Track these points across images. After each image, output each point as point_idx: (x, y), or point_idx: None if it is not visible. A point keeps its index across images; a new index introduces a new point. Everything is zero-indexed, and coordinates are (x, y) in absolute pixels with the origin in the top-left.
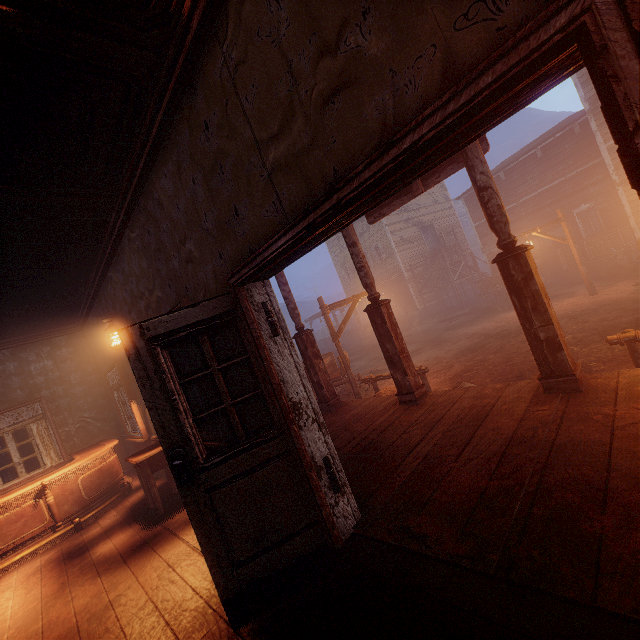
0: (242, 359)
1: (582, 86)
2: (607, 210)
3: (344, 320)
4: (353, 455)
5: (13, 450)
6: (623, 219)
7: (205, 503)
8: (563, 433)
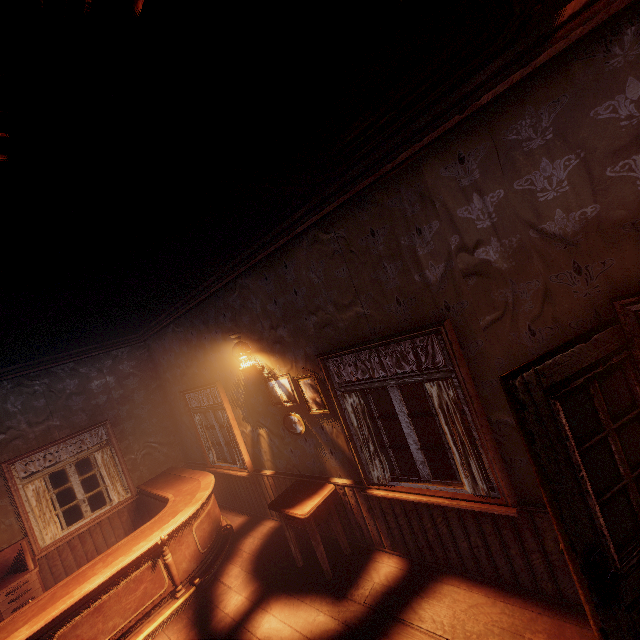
0: (634, 414)
1: None
2: None
3: None
4: None
5: (76, 485)
6: None
7: (627, 627)
8: None
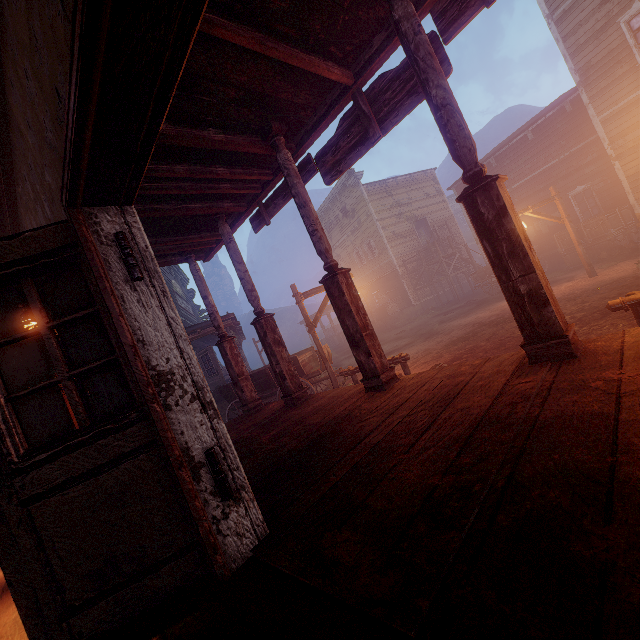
0: (87, 313)
1: (571, 57)
2: (604, 190)
3: (320, 308)
4: (296, 451)
5: None
6: (621, 199)
7: (19, 521)
8: (550, 407)
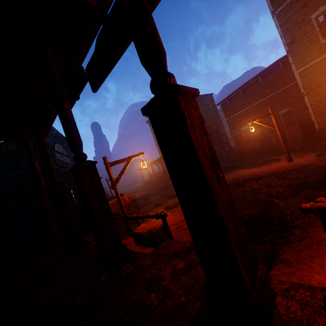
0: None
1: (284, 36)
2: (298, 112)
3: (120, 173)
4: None
5: None
6: (307, 117)
7: None
8: None
